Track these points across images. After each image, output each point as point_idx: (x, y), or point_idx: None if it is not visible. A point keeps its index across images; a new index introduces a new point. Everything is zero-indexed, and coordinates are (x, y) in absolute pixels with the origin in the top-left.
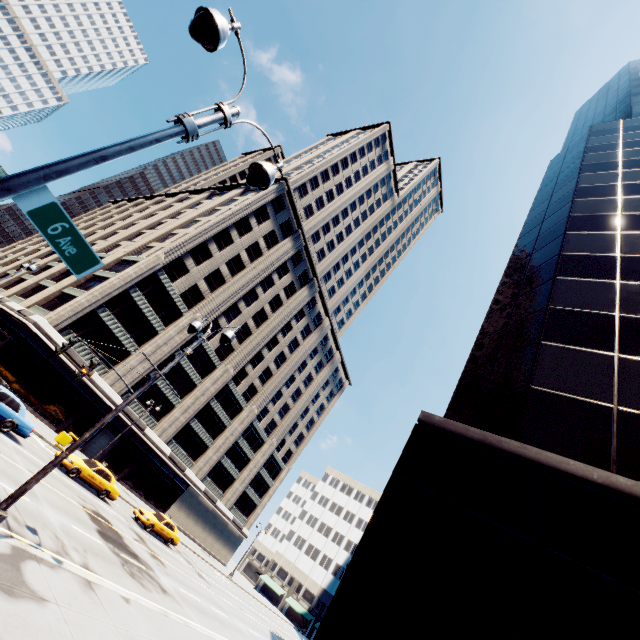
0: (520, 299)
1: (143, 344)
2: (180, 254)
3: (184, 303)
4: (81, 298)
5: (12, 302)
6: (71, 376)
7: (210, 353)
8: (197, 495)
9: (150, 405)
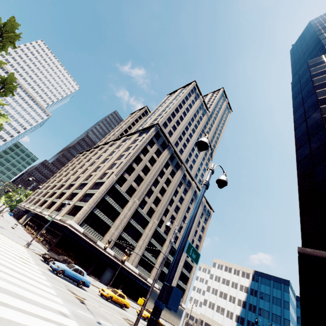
0: (316, 167)
1: (115, 220)
2: (121, 173)
3: (128, 195)
4: (85, 207)
5: (54, 215)
6: (88, 245)
7: (144, 216)
8: (155, 291)
9: (124, 249)
